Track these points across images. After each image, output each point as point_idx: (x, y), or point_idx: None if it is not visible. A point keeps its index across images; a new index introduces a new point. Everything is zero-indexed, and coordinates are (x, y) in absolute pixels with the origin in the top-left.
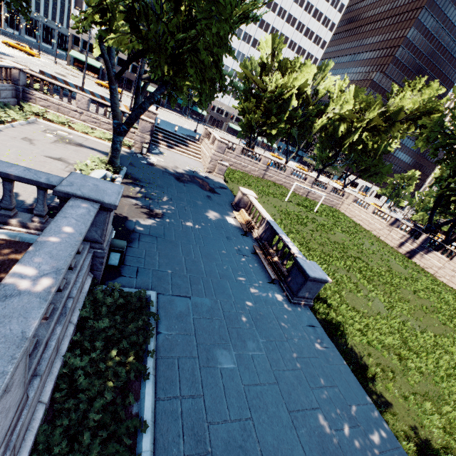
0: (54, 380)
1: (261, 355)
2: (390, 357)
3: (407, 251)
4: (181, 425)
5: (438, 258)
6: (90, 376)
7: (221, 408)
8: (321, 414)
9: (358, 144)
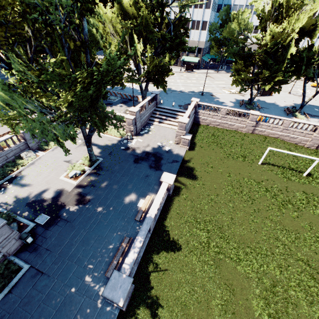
0: None
1: None
2: None
3: None
4: None
5: None
6: None
7: None
8: None
9: None
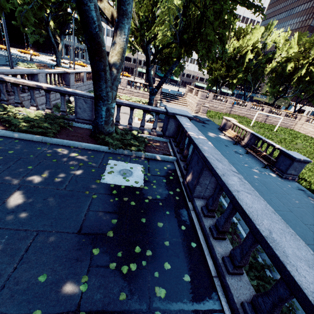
0: None
1: (275, 199)
2: None
3: None
4: None
5: None
6: None
7: None
8: None
9: (305, 76)
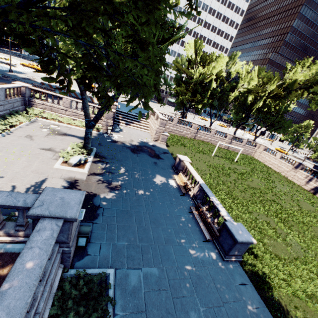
0: None
1: None
2: (314, 306)
3: (311, 188)
4: None
5: None
6: None
7: None
8: None
9: (263, 108)
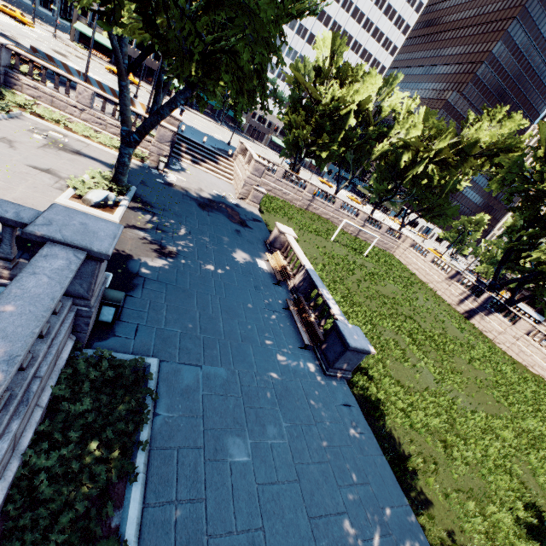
0: (7, 489)
1: (283, 444)
2: (434, 443)
3: (465, 311)
4: (173, 539)
5: (499, 322)
6: (58, 480)
7: (226, 516)
8: (348, 520)
9: (422, 178)
